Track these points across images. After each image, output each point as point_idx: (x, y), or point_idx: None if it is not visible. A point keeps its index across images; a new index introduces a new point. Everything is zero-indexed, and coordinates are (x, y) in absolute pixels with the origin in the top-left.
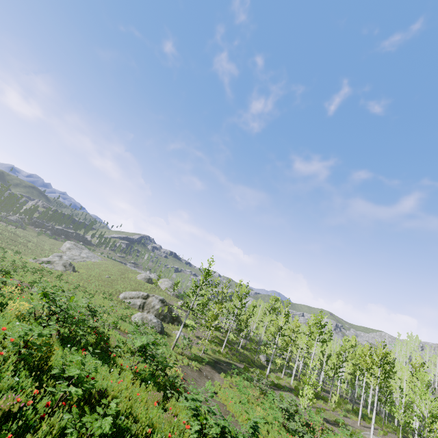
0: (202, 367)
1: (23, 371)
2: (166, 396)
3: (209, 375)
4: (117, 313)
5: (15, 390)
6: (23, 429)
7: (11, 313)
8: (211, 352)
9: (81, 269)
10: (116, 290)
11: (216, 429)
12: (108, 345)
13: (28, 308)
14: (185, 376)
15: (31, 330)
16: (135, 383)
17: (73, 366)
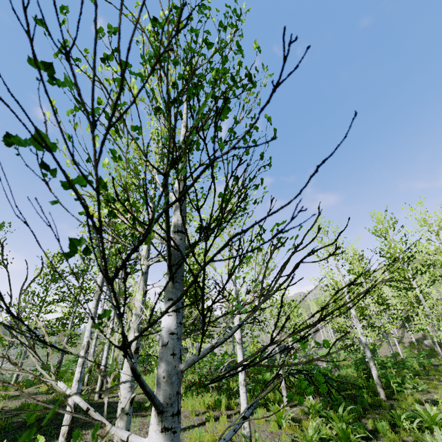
0: None
1: None
2: None
3: None
4: None
5: None
6: None
7: None
8: None
9: None
10: None
11: None
12: None
13: None
14: None
15: None
16: None
17: None
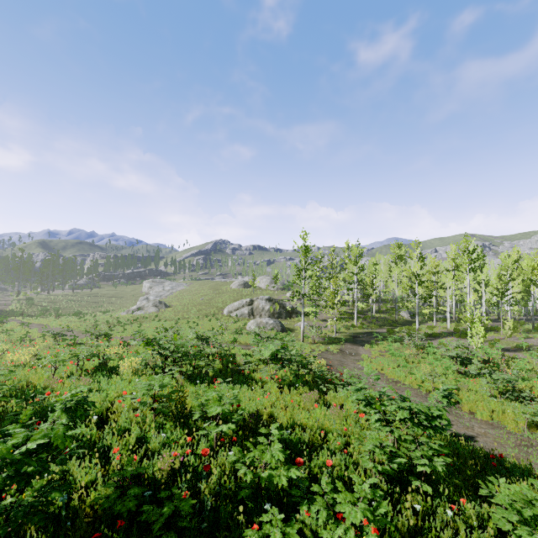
0: (342, 346)
1: (167, 424)
2: (321, 391)
3: (352, 352)
4: (230, 330)
5: (168, 444)
6: (196, 478)
7: (126, 372)
8: (345, 329)
9: (173, 303)
10: (217, 308)
11: (403, 414)
12: (237, 365)
13: (139, 362)
14: (328, 362)
15: (150, 385)
16: (283, 391)
17: (212, 405)
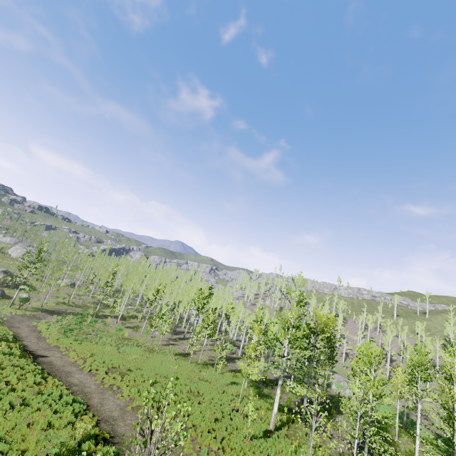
0: (38, 314)
1: None
2: None
3: (42, 318)
4: None
5: None
6: None
7: None
8: (56, 304)
9: None
10: None
11: None
12: None
13: None
14: (11, 319)
15: None
16: None
17: None
